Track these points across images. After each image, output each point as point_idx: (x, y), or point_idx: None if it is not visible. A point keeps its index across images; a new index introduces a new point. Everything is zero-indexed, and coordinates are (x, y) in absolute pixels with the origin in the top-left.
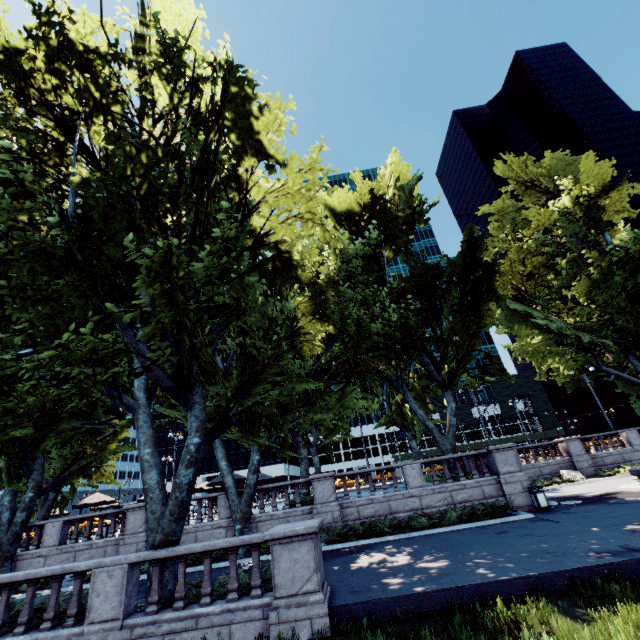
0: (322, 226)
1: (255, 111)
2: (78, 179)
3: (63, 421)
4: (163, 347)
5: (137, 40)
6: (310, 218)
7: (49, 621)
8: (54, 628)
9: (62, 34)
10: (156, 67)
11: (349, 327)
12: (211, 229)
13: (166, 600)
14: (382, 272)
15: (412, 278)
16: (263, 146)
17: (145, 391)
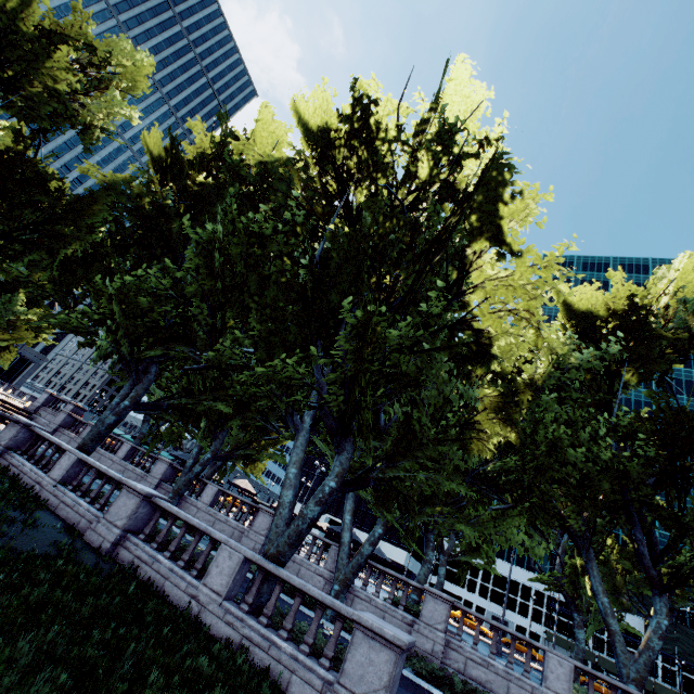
0: (537, 328)
1: (506, 197)
2: (332, 233)
3: (249, 410)
4: (338, 390)
5: (420, 125)
6: (526, 316)
7: (184, 561)
8: (184, 569)
9: (365, 119)
10: (428, 145)
11: (537, 444)
12: (420, 298)
13: (256, 608)
14: (612, 395)
15: (656, 419)
16: (501, 232)
17: (312, 418)
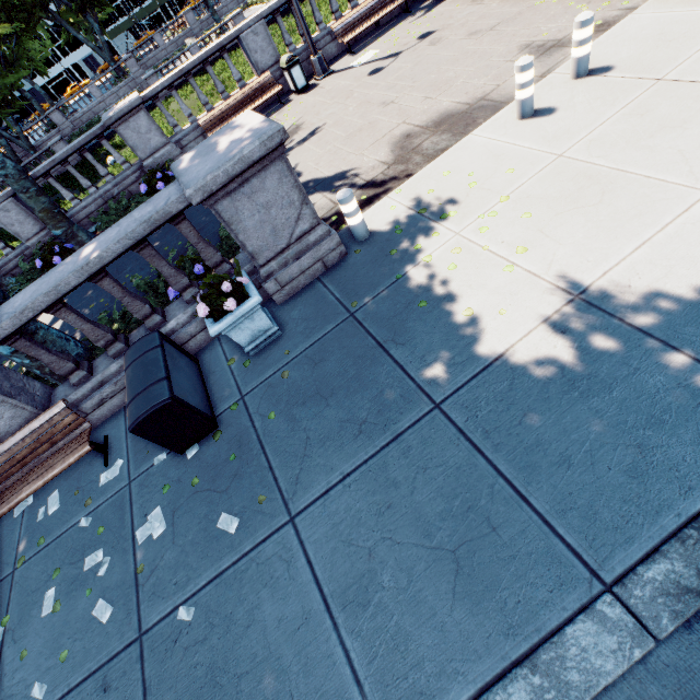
0: None
1: None
2: None
3: None
4: None
5: None
6: None
7: None
8: None
9: None
10: None
11: None
12: None
13: None
14: None
15: None
16: None
17: None
